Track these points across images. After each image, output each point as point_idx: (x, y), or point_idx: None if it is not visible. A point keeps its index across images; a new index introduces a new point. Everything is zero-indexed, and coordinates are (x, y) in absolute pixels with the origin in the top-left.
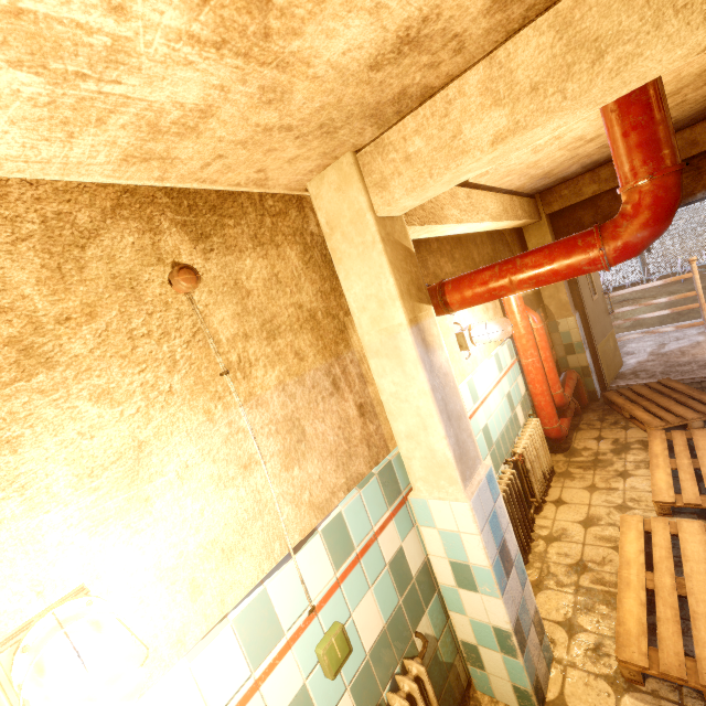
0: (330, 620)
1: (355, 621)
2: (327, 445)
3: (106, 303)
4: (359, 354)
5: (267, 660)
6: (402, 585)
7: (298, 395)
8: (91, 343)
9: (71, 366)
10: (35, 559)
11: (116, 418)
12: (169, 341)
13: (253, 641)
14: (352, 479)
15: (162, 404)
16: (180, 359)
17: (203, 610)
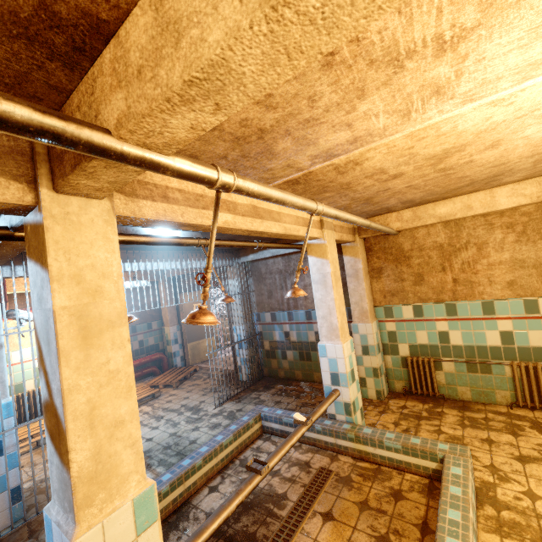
0: None
1: None
2: None
3: None
4: None
5: None
6: None
7: None
8: None
9: None
10: None
11: None
12: None
13: None
14: None
15: None
16: None
17: None
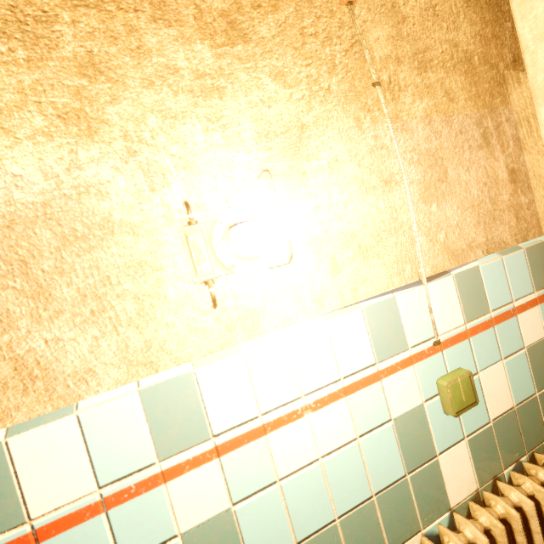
0: (454, 364)
1: (481, 382)
2: (468, 196)
3: (286, 0)
4: (516, 115)
5: (390, 360)
6: (540, 379)
7: (443, 135)
8: (273, 31)
9: (258, 45)
10: (228, 183)
11: (286, 98)
12: (330, 46)
13: (379, 336)
14: (493, 243)
15: (321, 99)
16: (338, 64)
17: (339, 287)
